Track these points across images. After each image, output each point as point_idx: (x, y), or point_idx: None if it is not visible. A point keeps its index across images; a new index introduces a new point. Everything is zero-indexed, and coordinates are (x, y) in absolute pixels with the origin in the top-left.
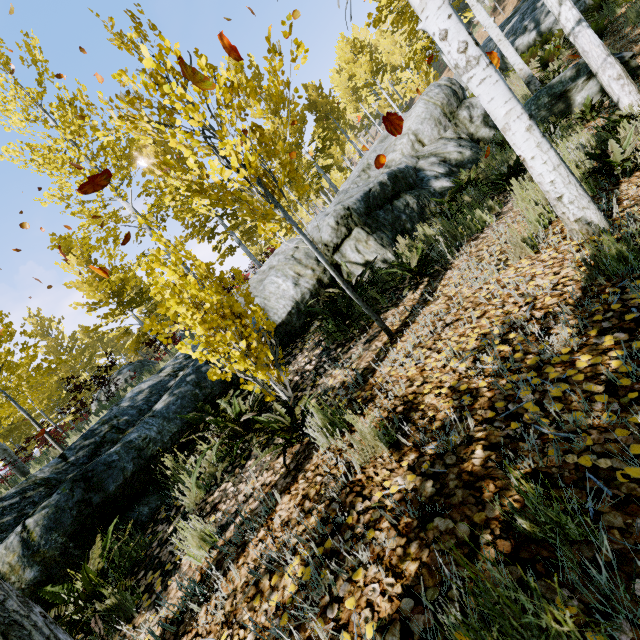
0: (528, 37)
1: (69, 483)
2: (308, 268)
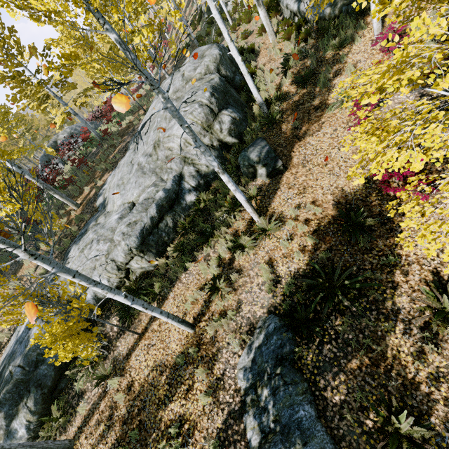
0: (293, 5)
1: (34, 388)
2: (114, 274)
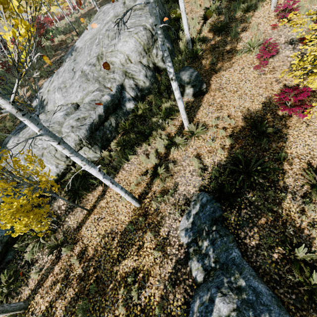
0: None
1: None
2: (62, 161)
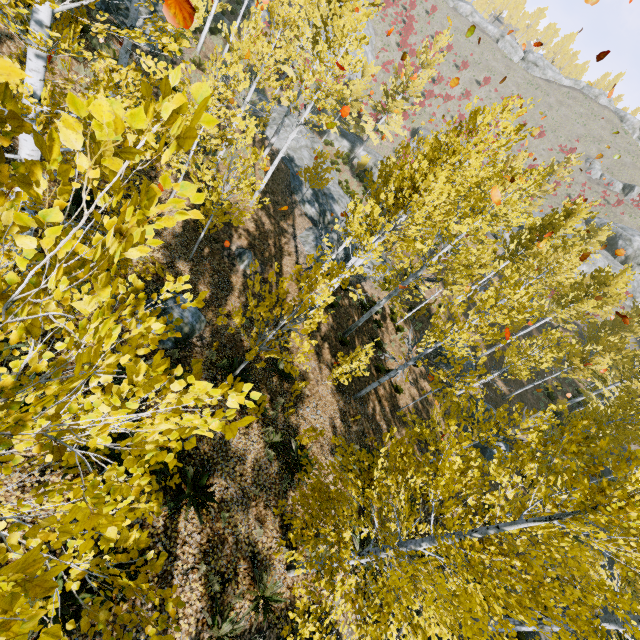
0: None
1: None
2: None
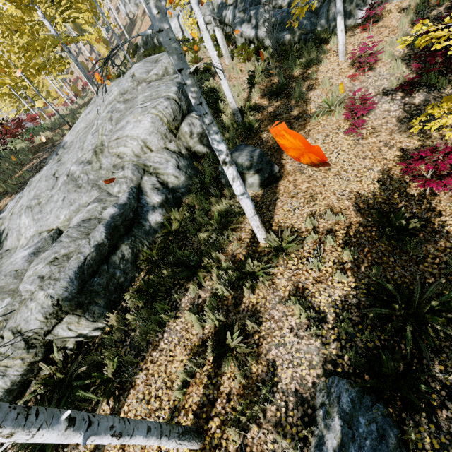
0: (250, 32)
1: None
2: (16, 359)
